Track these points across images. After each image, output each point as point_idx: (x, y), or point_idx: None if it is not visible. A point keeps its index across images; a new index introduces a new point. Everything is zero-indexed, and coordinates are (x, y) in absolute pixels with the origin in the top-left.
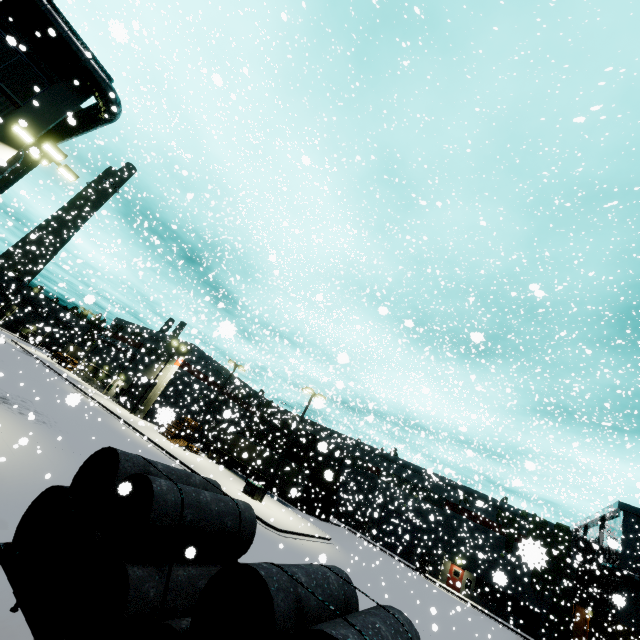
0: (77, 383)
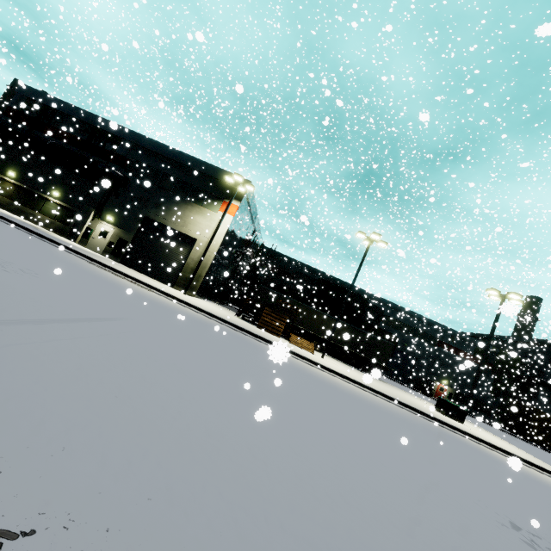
0: (54, 238)
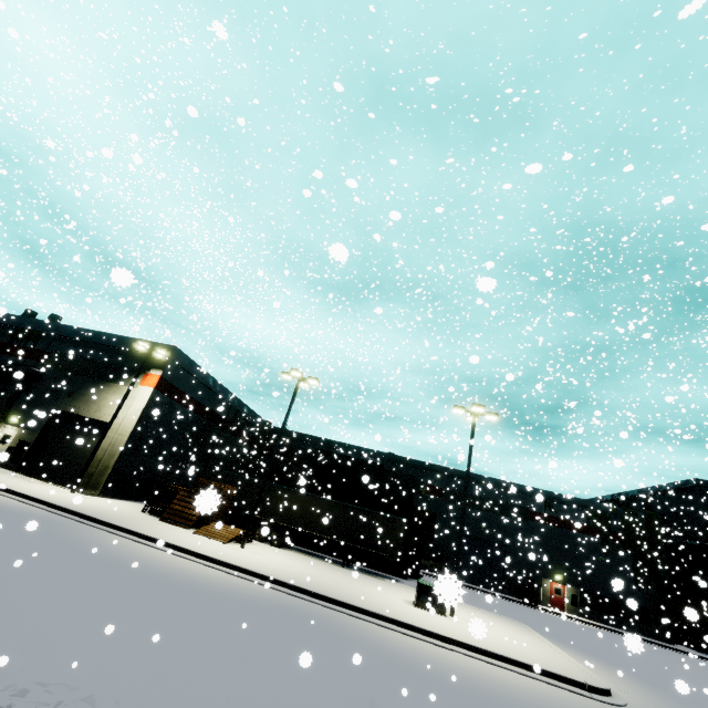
0: None
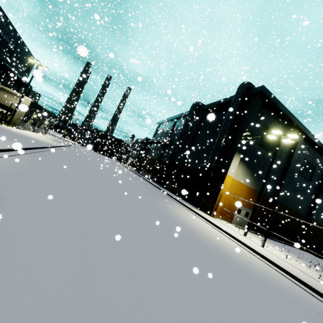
0: None
